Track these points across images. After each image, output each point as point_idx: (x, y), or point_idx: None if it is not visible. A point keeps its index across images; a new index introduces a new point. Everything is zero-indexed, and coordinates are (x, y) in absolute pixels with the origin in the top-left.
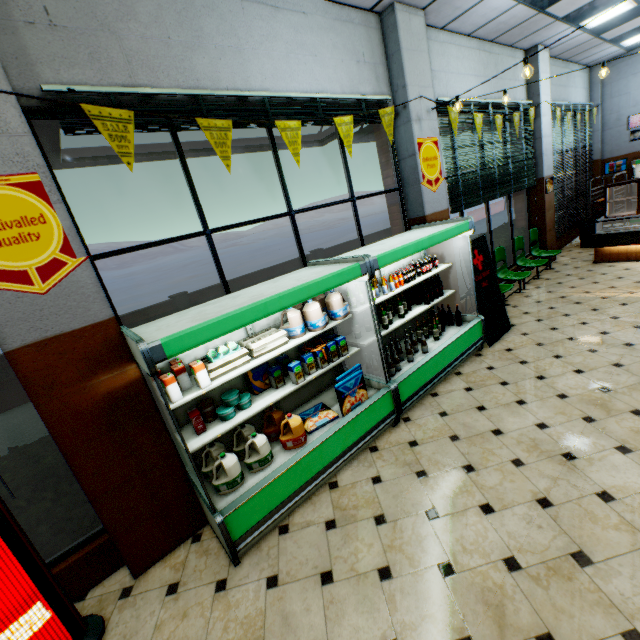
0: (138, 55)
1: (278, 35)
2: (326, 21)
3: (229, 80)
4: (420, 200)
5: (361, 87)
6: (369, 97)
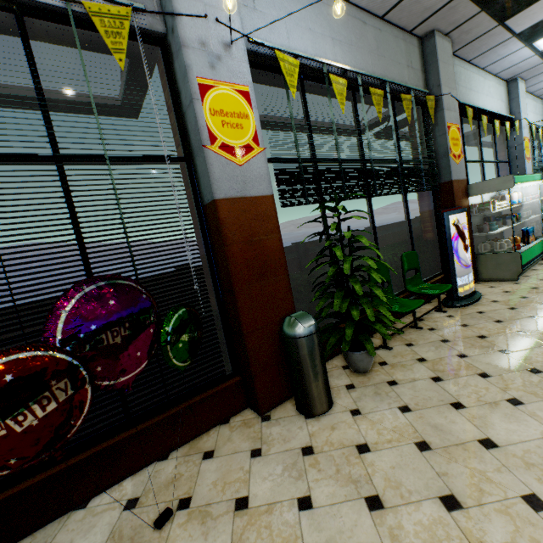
0: (461, 93)
1: (484, 89)
2: (494, 84)
3: (475, 104)
4: (523, 166)
5: (502, 112)
6: (508, 116)
